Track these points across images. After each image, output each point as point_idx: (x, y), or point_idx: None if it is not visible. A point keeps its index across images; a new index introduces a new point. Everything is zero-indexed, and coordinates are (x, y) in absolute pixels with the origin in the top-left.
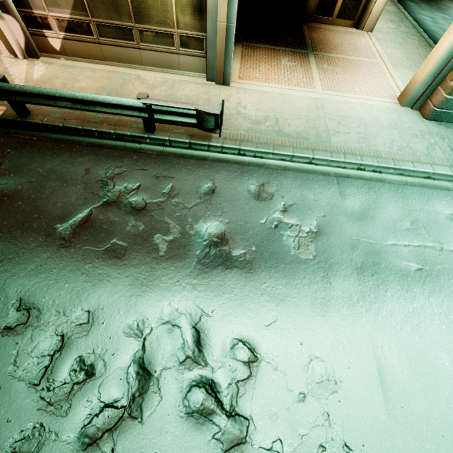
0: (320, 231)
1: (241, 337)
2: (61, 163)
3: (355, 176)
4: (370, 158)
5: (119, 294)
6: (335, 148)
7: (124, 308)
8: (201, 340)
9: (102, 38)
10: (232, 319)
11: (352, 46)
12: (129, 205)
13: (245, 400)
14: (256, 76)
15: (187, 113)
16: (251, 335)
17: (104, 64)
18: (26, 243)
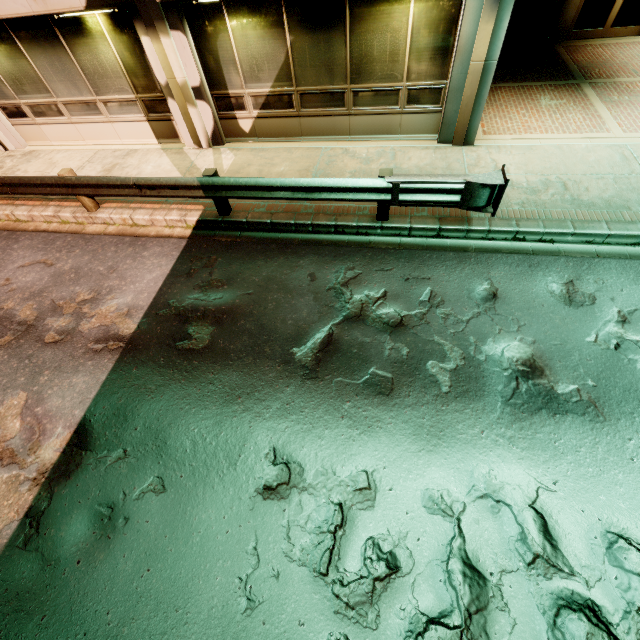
0: None
1: (618, 531)
2: (277, 268)
3: None
4: None
5: (401, 447)
6: None
7: (415, 470)
8: (550, 530)
9: (303, 110)
10: (592, 498)
11: None
12: (379, 320)
13: None
14: (509, 127)
15: (450, 188)
16: (636, 528)
17: (299, 140)
18: (262, 374)
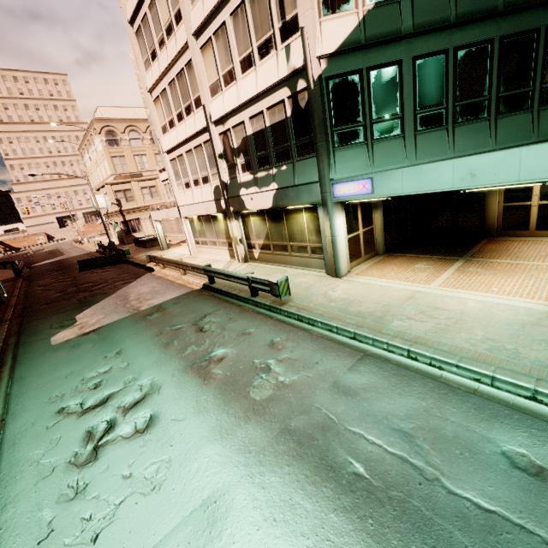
0: (290, 385)
1: (153, 415)
2: (201, 304)
3: (396, 362)
4: (426, 346)
5: (146, 363)
6: (389, 329)
7: (138, 370)
8: (139, 403)
9: (274, 251)
10: (164, 403)
11: (544, 252)
12: (201, 328)
13: (109, 447)
14: (373, 274)
15: (265, 283)
16: (159, 418)
17: (274, 265)
18: (150, 330)
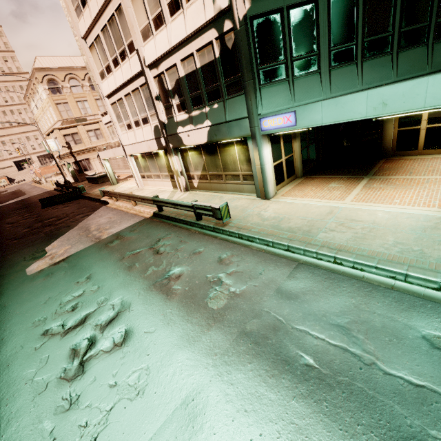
0: (241, 294)
1: (127, 330)
2: (154, 230)
3: (325, 267)
4: (349, 253)
5: (114, 285)
6: (316, 241)
7: (108, 291)
8: (113, 320)
9: (211, 180)
10: (135, 318)
11: (431, 168)
12: (157, 251)
13: (93, 361)
14: (296, 194)
15: (208, 209)
16: (133, 332)
17: (212, 192)
18: (113, 256)
